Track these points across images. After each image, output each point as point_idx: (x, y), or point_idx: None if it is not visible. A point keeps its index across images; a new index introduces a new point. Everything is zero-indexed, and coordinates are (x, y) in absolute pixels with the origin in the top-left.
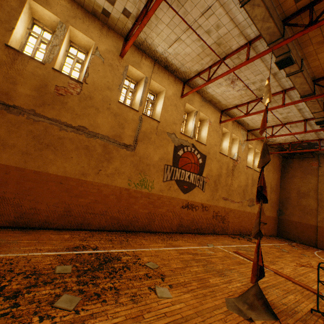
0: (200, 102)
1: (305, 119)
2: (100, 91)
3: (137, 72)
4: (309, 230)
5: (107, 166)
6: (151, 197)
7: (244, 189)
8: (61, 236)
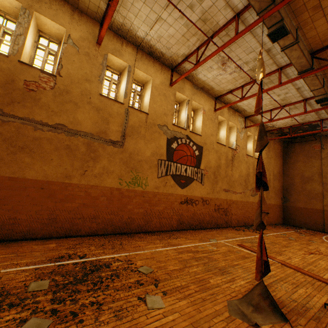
0: (191, 89)
1: (304, 99)
2: (78, 84)
3: (119, 61)
4: (316, 215)
5: (93, 166)
6: (145, 195)
7: (246, 179)
8: (45, 246)
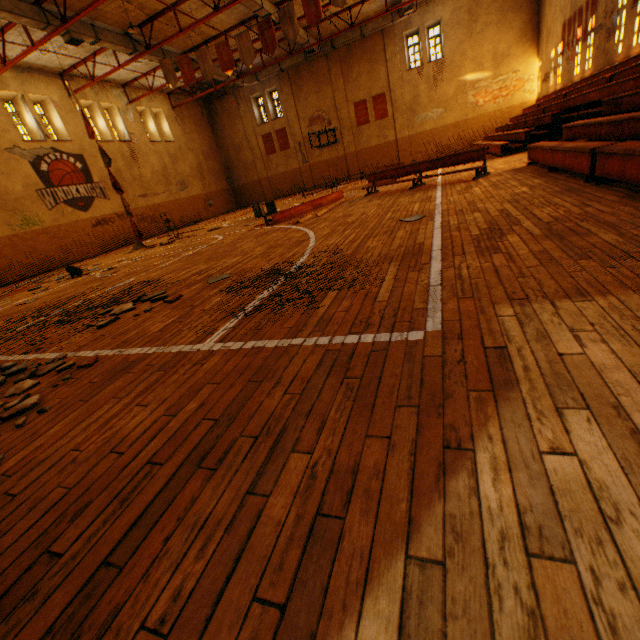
0: (16, 77)
1: None
2: None
3: None
4: (257, 187)
5: None
6: (49, 232)
7: (165, 174)
8: None
